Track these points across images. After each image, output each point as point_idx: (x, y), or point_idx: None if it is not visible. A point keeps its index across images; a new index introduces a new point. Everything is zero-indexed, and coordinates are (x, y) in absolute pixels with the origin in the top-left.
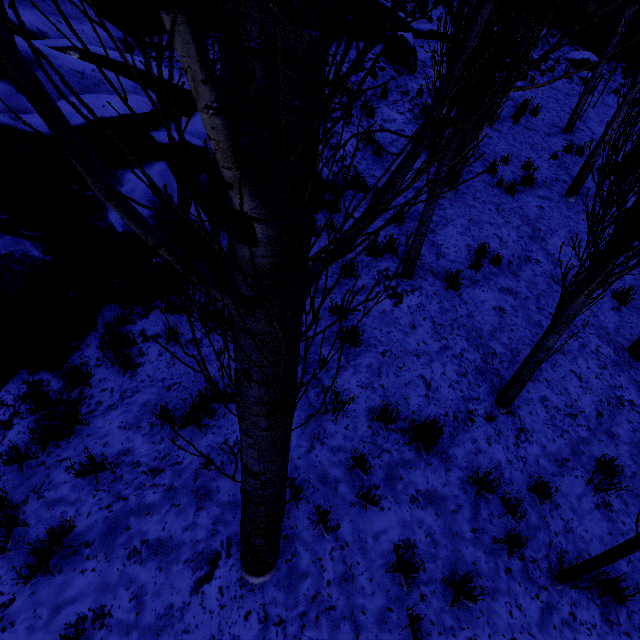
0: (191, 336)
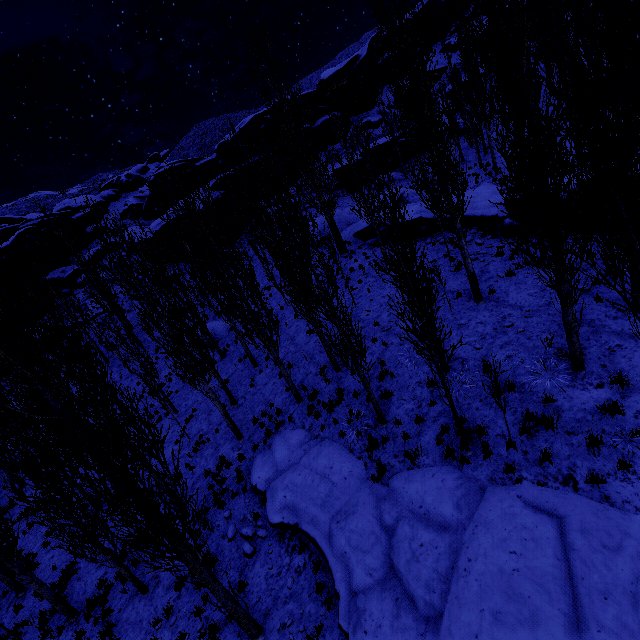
0: None
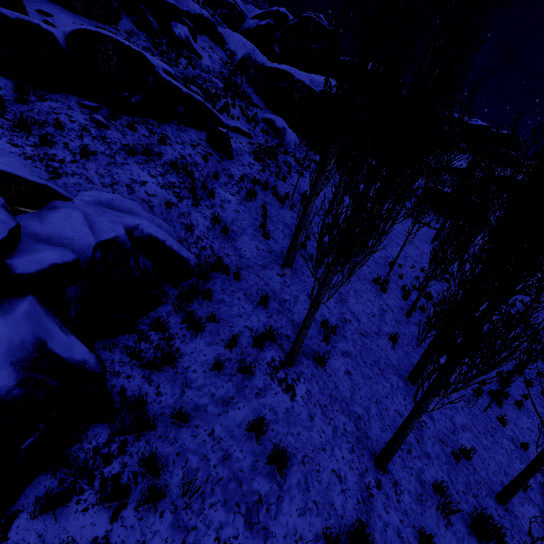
0: (90, 537)
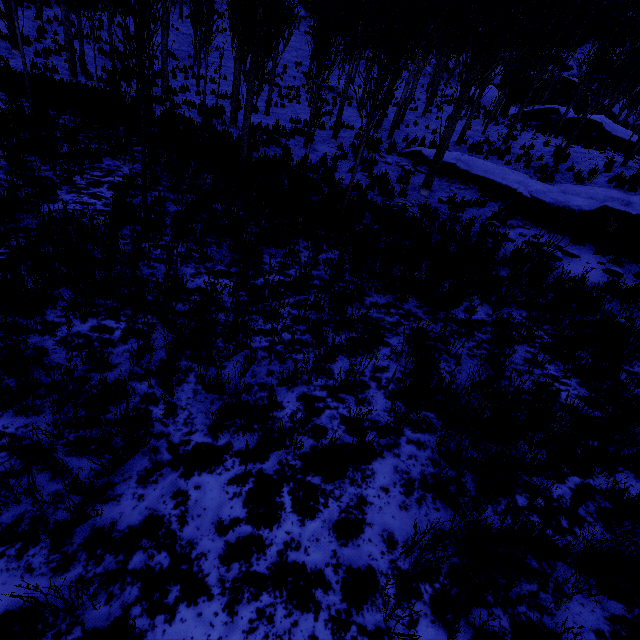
0: None
